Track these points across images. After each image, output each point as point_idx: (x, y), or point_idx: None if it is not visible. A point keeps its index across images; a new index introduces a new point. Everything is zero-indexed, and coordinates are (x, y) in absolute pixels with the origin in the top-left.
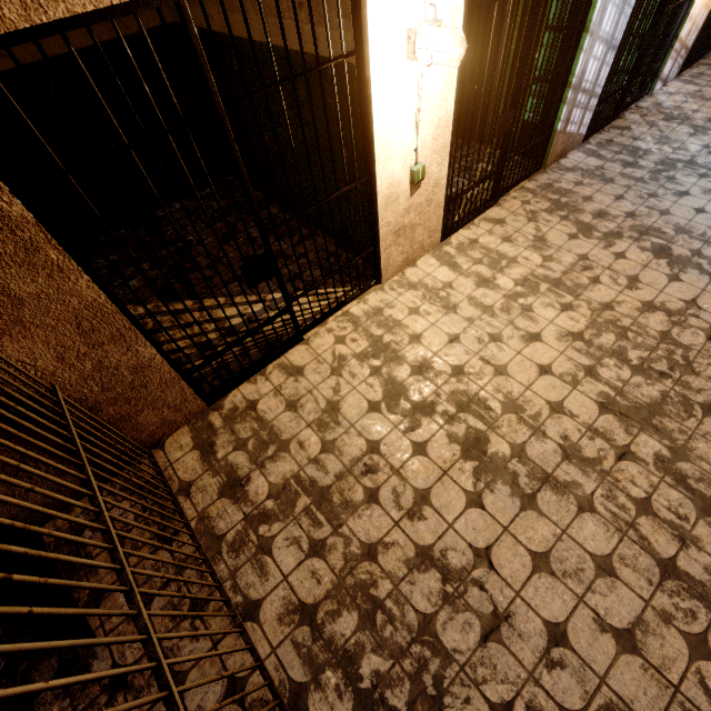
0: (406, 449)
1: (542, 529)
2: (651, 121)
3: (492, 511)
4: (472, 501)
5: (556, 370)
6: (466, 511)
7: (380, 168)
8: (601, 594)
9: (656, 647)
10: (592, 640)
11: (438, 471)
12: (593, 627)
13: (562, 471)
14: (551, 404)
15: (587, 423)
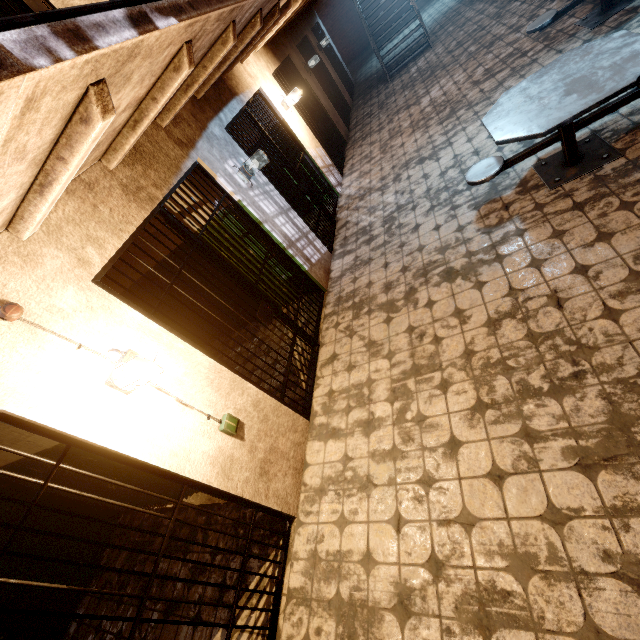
0: None
1: None
2: (355, 207)
3: None
4: None
5: (504, 466)
6: None
7: (188, 469)
8: None
9: None
10: None
11: None
12: None
13: None
14: (546, 518)
15: (599, 509)
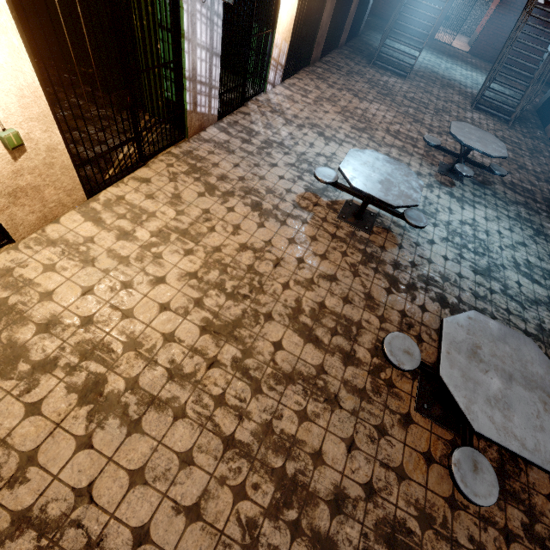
0: (17, 414)
1: (142, 447)
2: (263, 111)
3: (100, 447)
4: (82, 444)
5: (173, 306)
6: (74, 457)
7: None
8: (181, 484)
9: (213, 507)
10: (169, 526)
11: (50, 426)
12: (171, 514)
13: (166, 391)
14: (165, 336)
15: (190, 345)
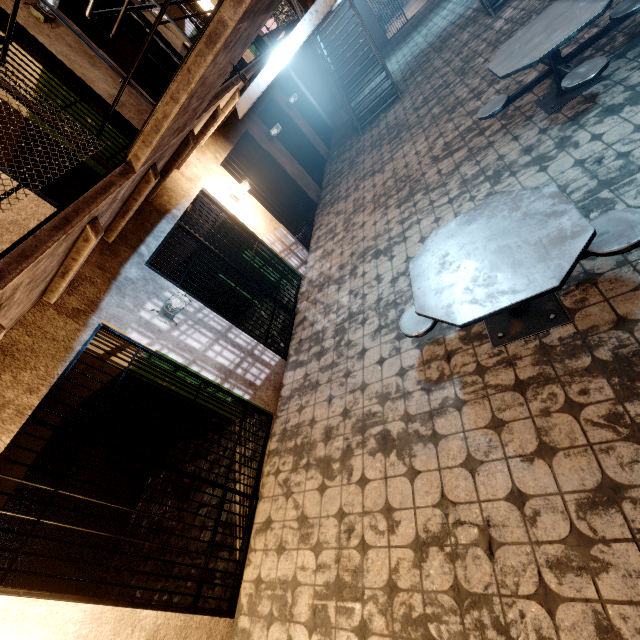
0: None
1: None
2: (313, 300)
3: None
4: None
5: None
6: None
7: None
8: None
9: None
10: None
11: None
12: None
13: None
14: None
15: None
